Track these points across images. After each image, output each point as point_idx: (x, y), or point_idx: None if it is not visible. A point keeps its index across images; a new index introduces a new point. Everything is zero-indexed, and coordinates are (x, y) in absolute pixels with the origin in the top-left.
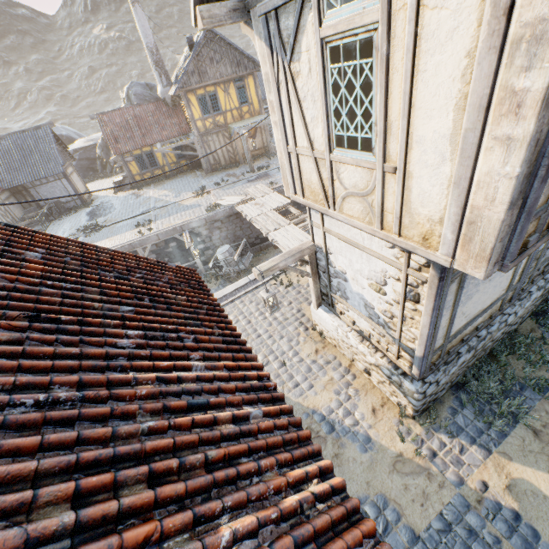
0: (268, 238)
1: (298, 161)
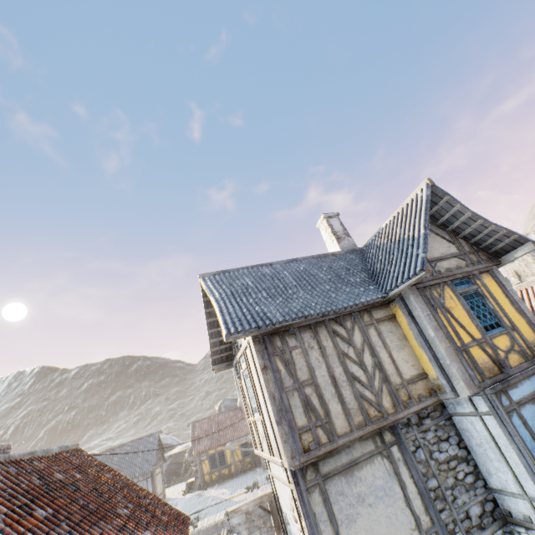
0: None
1: (251, 425)
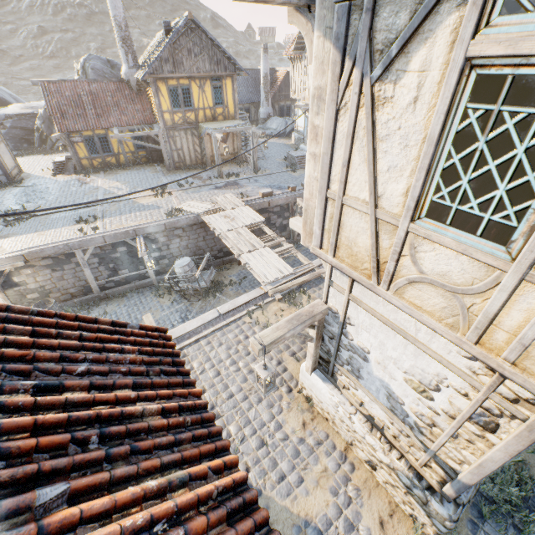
0: (232, 252)
1: (341, 213)
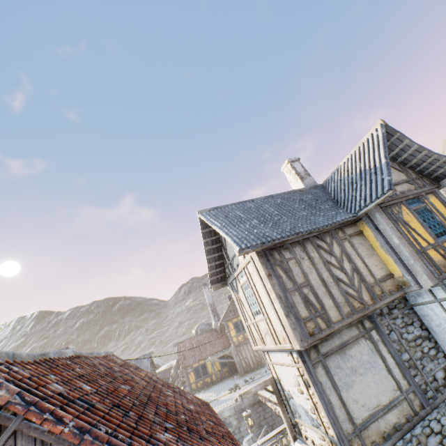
0: None
1: (250, 328)
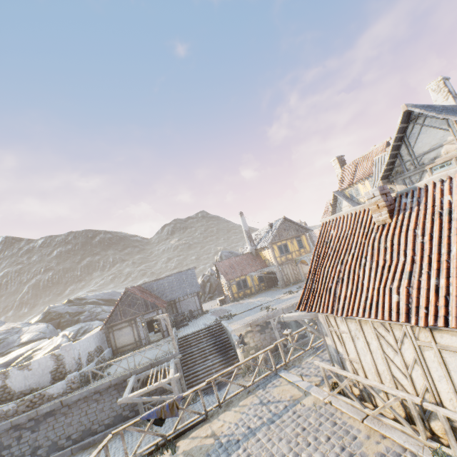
0: None
1: None
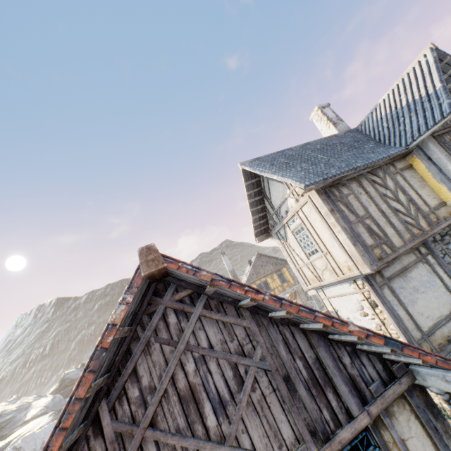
0: None
1: (302, 270)
